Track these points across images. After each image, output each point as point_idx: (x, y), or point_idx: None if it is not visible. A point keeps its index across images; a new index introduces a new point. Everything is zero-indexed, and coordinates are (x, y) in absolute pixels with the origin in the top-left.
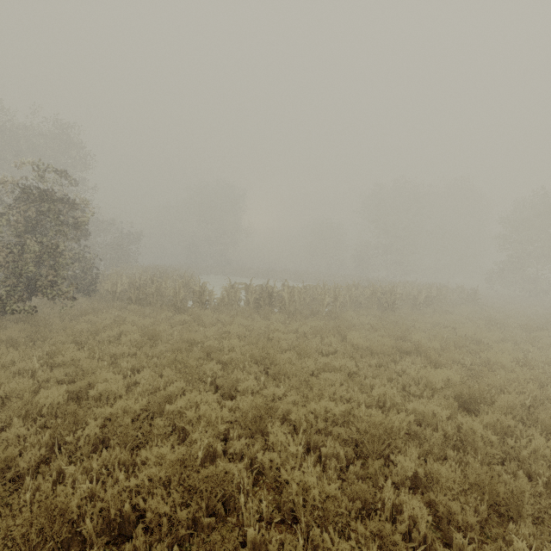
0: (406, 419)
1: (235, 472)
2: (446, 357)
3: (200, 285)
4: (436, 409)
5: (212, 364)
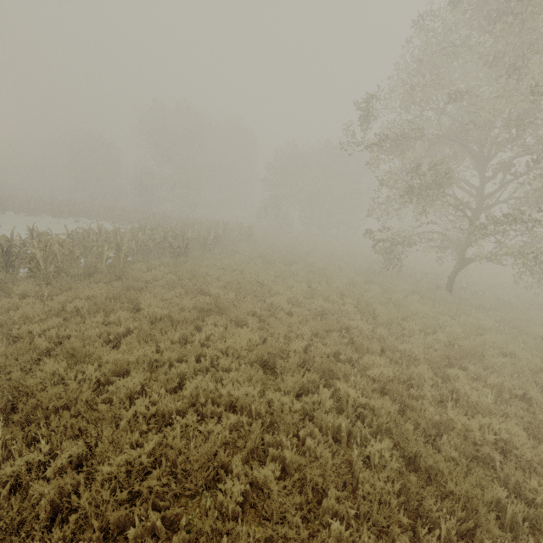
0: (227, 423)
1: None
2: (242, 310)
3: None
4: (250, 389)
5: None
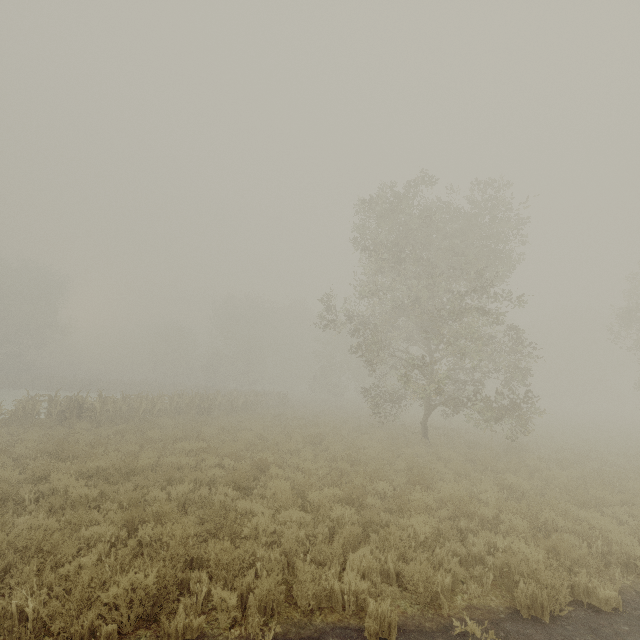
0: (149, 462)
1: (23, 492)
2: (214, 438)
3: None
4: (173, 457)
5: (3, 458)
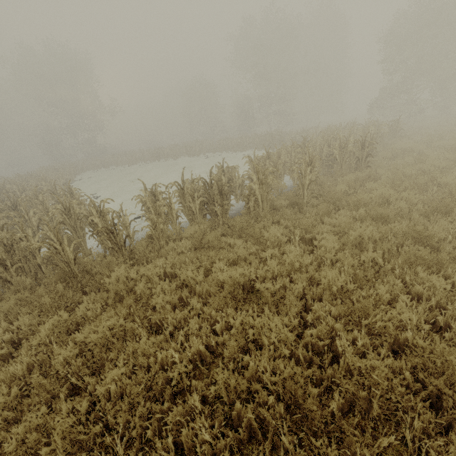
0: None
1: None
2: None
3: (96, 210)
4: None
5: None
